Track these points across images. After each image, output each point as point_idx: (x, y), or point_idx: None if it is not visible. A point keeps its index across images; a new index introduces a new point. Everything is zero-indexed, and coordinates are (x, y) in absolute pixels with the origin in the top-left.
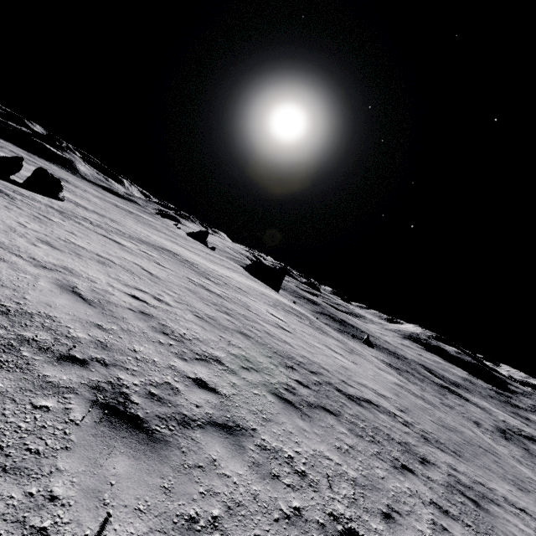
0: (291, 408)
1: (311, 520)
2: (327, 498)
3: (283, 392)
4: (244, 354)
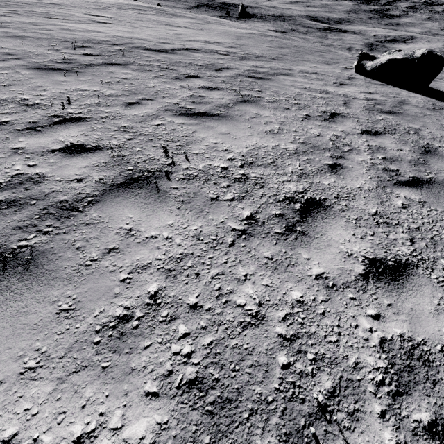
0: (56, 72)
1: (21, 123)
2: (58, 110)
3: (52, 65)
4: (7, 51)
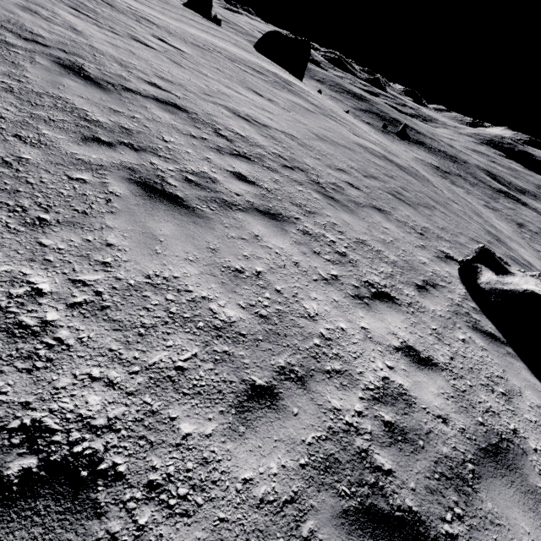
0: None
1: None
2: None
3: None
4: None
